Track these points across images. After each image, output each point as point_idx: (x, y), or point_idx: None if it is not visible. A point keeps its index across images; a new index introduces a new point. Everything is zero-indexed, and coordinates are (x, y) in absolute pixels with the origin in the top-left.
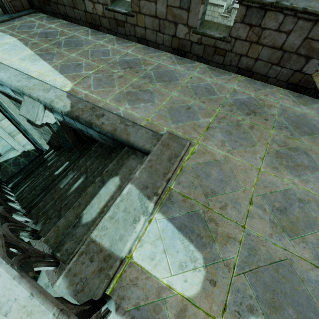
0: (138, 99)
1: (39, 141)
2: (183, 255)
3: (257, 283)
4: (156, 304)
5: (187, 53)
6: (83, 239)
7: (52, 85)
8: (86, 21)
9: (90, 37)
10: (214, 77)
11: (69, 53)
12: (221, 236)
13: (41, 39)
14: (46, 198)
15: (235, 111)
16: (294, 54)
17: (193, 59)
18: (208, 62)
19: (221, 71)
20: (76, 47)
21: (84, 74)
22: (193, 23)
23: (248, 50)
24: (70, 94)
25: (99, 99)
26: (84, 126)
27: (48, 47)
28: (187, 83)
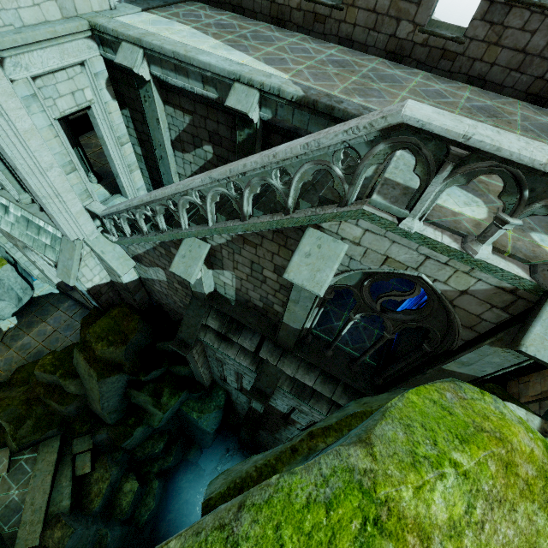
0: (367, 95)
1: (173, 178)
2: (465, 199)
3: (533, 218)
4: (454, 220)
5: (405, 57)
6: (369, 187)
7: (270, 73)
8: (268, 15)
9: (277, 33)
10: (441, 84)
11: (263, 47)
12: (493, 192)
13: (219, 30)
14: (267, 195)
15: (475, 114)
16: (537, 57)
17: (412, 65)
18: (430, 69)
19: (446, 79)
20: (267, 42)
21: (295, 68)
22: (421, 19)
23: (485, 53)
24: (295, 82)
25: (326, 91)
26: (306, 121)
27: (235, 39)
28: (414, 87)
